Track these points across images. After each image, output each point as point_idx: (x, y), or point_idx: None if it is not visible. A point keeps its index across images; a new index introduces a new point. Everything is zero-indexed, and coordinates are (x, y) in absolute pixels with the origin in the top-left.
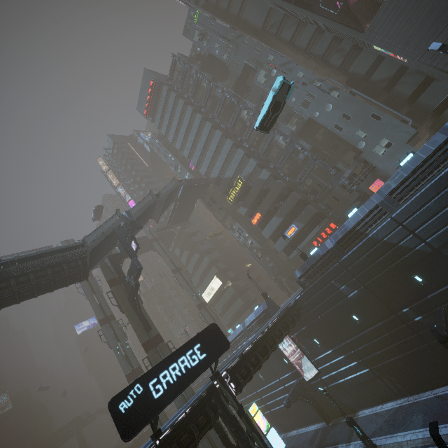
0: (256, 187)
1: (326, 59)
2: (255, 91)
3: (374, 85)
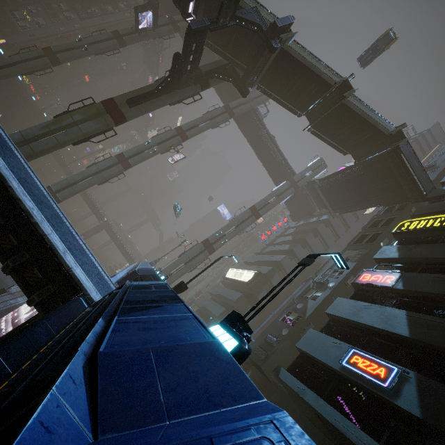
0: None
1: None
2: None
3: None
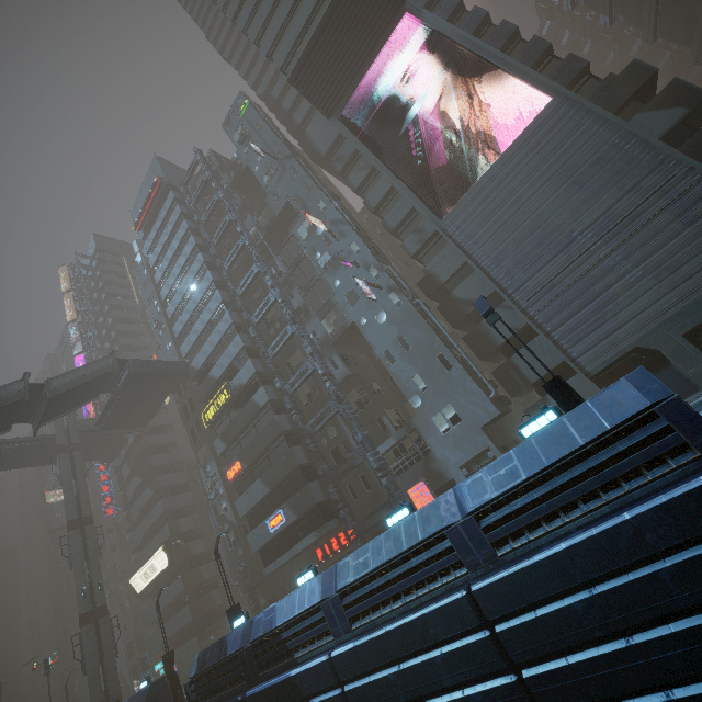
0: (246, 413)
1: (400, 236)
2: (292, 247)
3: (455, 305)
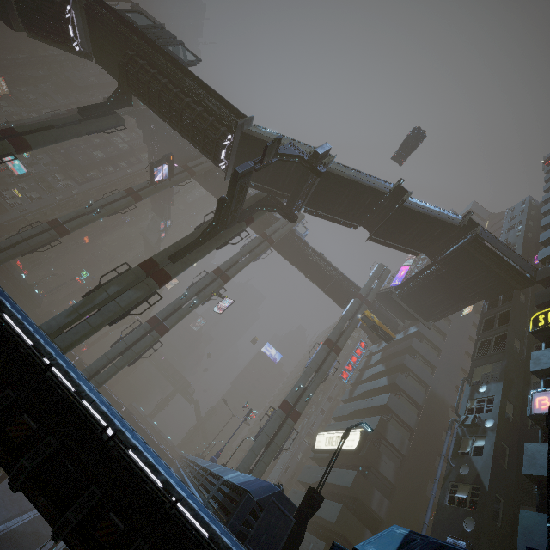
0: None
1: None
2: None
3: None
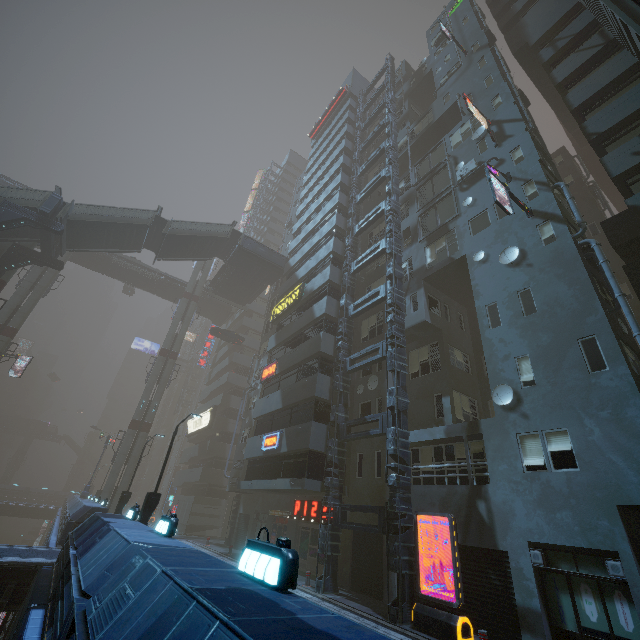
0: (302, 319)
1: (606, 148)
2: (434, 157)
3: None
